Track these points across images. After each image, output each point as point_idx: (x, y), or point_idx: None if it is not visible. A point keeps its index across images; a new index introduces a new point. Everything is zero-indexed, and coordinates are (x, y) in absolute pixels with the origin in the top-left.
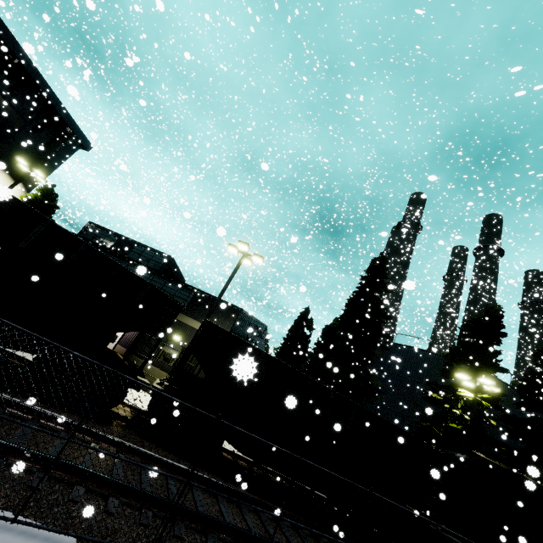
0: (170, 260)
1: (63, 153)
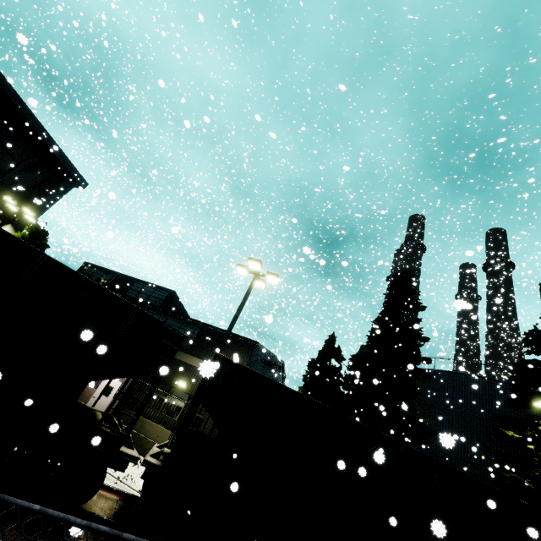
0: (171, 295)
1: (56, 192)
